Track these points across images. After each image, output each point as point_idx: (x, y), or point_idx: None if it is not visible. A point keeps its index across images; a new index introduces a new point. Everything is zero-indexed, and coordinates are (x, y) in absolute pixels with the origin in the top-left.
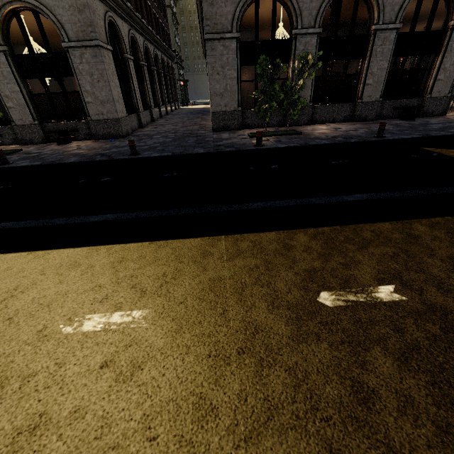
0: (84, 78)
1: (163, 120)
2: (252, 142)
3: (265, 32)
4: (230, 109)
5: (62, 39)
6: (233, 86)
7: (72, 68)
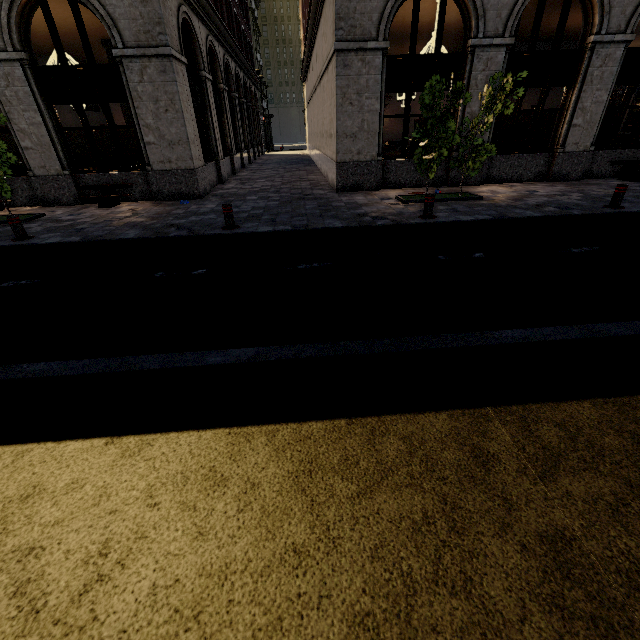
0: (144, 105)
1: (249, 173)
2: (412, 210)
3: (399, 46)
4: (365, 158)
5: (113, 43)
6: (373, 123)
7: (127, 89)
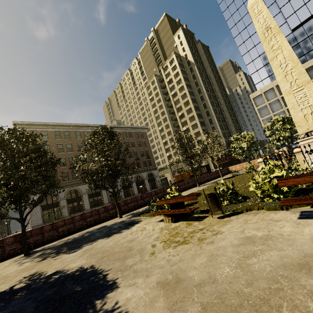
0: None
1: None
2: None
3: None
4: (39, 224)
5: None
6: (40, 217)
7: None
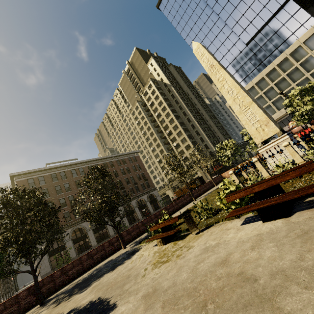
0: None
1: None
2: None
3: None
4: (48, 271)
5: None
6: (48, 264)
7: None
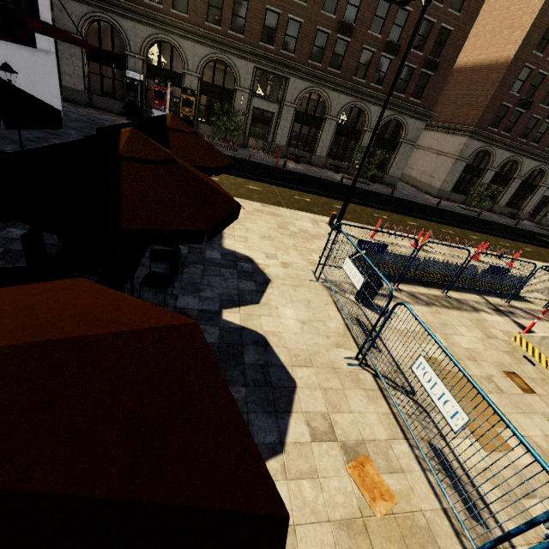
0: (399, 156)
1: None
2: (471, 213)
3: None
4: (447, 190)
5: (403, 138)
6: (454, 180)
7: (397, 150)
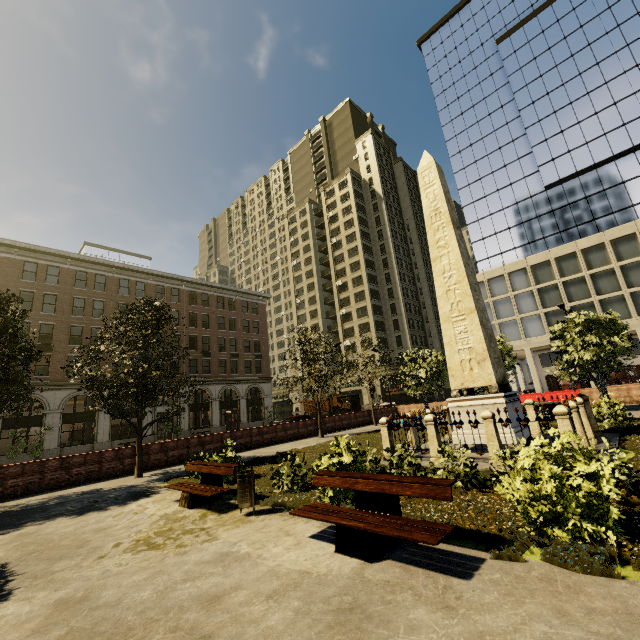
0: None
1: None
2: None
3: None
4: None
5: None
6: None
7: None
